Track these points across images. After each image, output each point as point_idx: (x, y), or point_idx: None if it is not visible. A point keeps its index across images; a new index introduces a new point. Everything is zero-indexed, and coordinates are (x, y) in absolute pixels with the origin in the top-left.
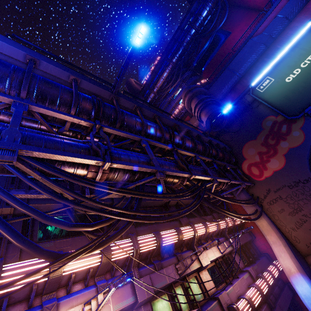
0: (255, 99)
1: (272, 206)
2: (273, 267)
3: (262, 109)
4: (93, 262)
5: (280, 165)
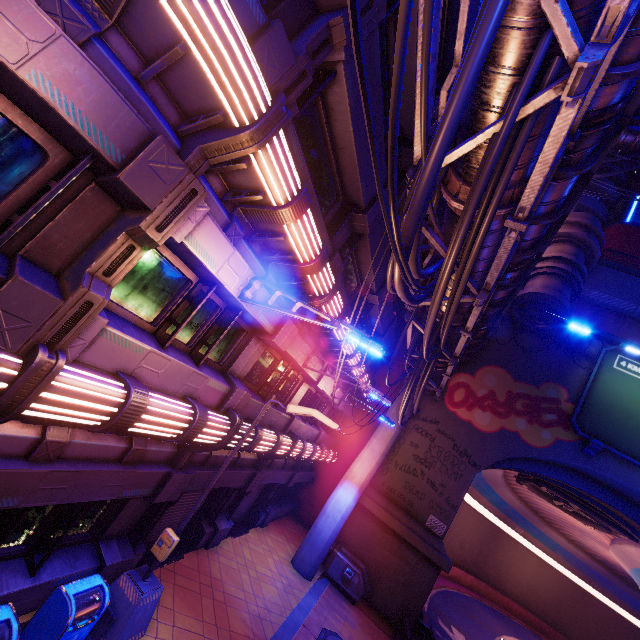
0: (594, 359)
1: (414, 432)
2: (332, 454)
3: (577, 375)
4: (304, 253)
5: (484, 426)
